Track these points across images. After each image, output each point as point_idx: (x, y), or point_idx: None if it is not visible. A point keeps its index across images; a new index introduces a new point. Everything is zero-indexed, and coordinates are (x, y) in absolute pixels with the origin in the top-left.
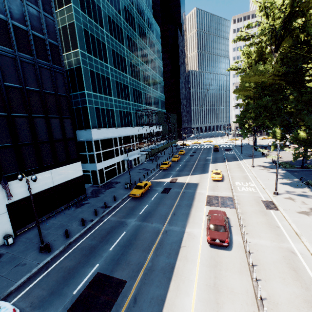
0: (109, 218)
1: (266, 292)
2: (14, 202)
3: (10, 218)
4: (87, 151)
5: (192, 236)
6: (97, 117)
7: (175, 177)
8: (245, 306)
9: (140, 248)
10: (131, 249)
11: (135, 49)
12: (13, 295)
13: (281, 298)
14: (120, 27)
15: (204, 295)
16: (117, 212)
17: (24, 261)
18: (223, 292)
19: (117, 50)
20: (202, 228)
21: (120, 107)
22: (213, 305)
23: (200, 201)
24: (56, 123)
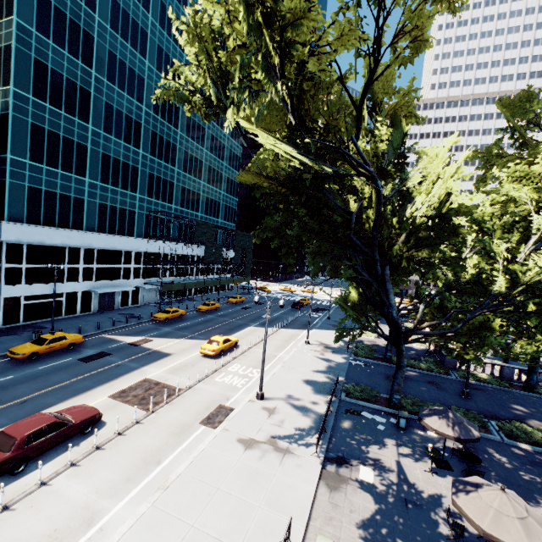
0: None
1: None
2: None
3: None
4: None
5: None
6: (31, 204)
7: (155, 337)
8: None
9: None
10: None
11: (173, 115)
12: None
13: None
14: (138, 74)
15: None
16: None
17: None
18: None
19: (122, 108)
20: None
21: (104, 198)
22: None
23: (115, 386)
24: None
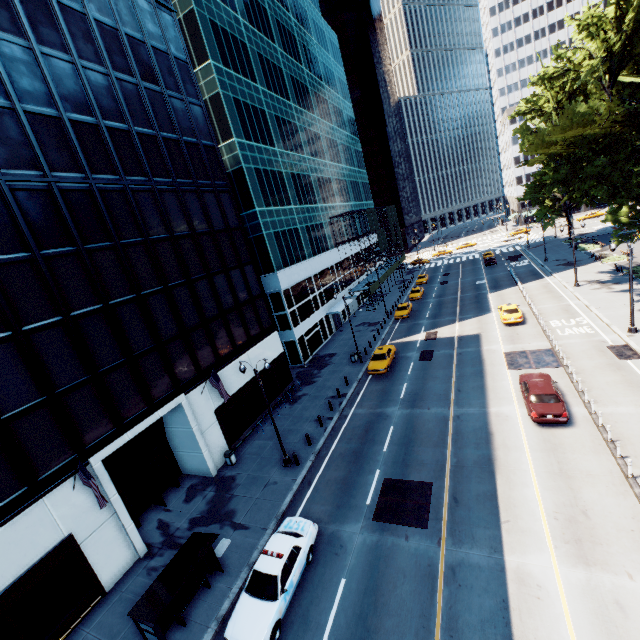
0: (355, 411)
1: (639, 469)
2: (221, 405)
3: (222, 429)
4: (274, 311)
5: (503, 417)
6: (279, 248)
7: (431, 329)
8: (612, 487)
9: (429, 444)
10: (416, 446)
11: (307, 99)
12: (290, 515)
13: None
14: (278, 67)
15: (550, 483)
16: (361, 401)
17: (272, 479)
18: (575, 477)
19: (283, 115)
20: (515, 404)
21: (305, 220)
22: (566, 492)
23: (494, 363)
24: (237, 276)
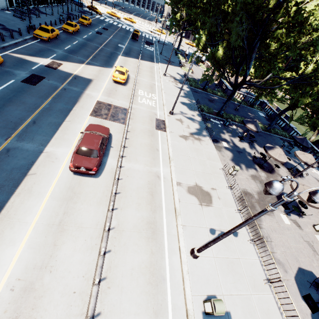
0: None
1: (118, 221)
2: None
3: None
4: None
5: (52, 159)
6: None
7: (59, 60)
8: (88, 241)
9: None
10: None
11: None
12: None
13: (128, 224)
14: None
15: (40, 239)
16: None
17: None
18: (67, 231)
19: None
20: (72, 147)
21: None
22: (47, 250)
23: (84, 107)
24: None
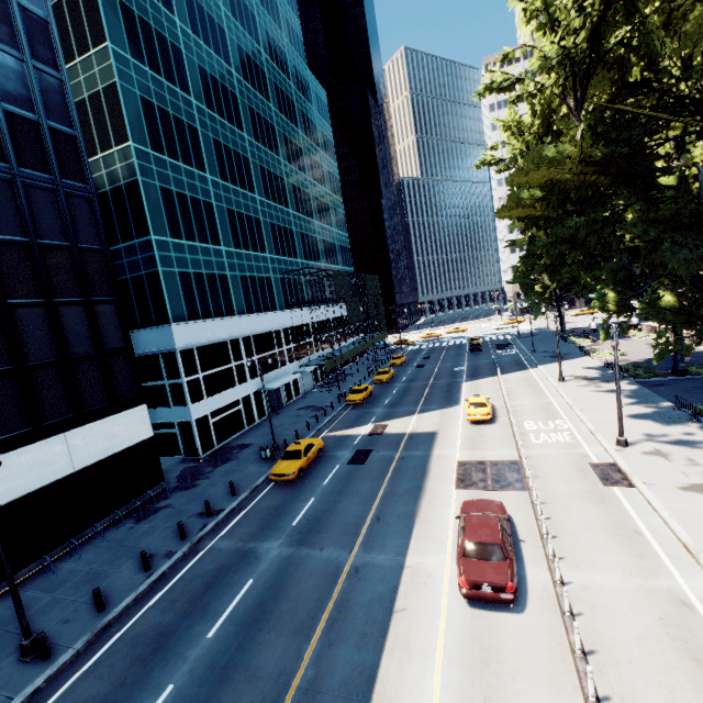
0: (216, 544)
1: None
2: None
3: None
4: (166, 378)
5: (422, 578)
6: (186, 294)
7: (383, 421)
8: None
9: (288, 626)
10: (265, 630)
11: (271, 139)
12: None
13: None
14: (230, 91)
15: None
16: (236, 525)
17: None
18: None
19: (228, 142)
20: (448, 552)
21: (242, 268)
22: None
23: (441, 477)
24: (75, 315)
